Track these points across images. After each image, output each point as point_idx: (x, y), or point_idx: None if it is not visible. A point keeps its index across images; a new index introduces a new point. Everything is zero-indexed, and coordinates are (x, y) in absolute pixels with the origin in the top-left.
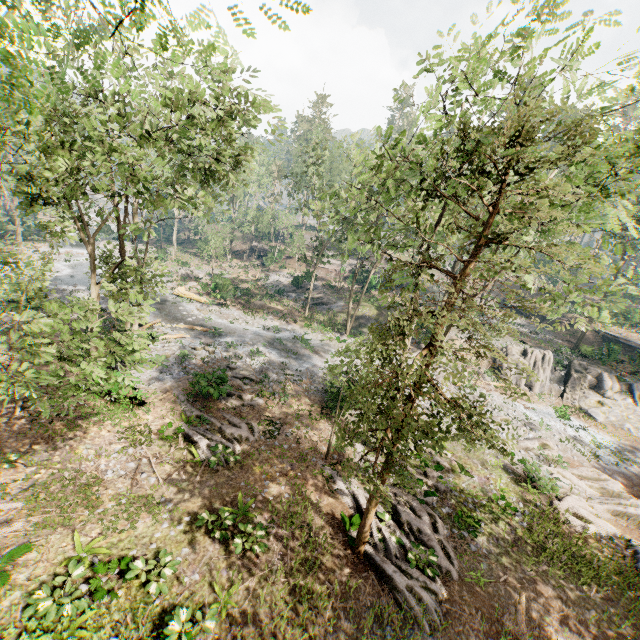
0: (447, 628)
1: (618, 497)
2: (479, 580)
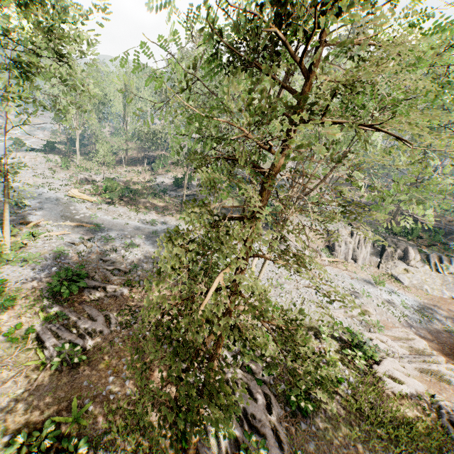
0: None
1: (423, 353)
2: None
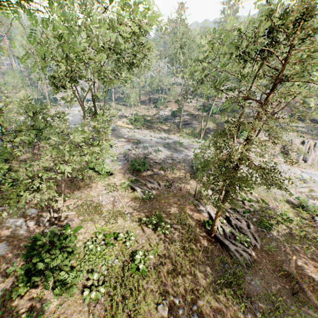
0: (254, 267)
1: None
2: (271, 249)
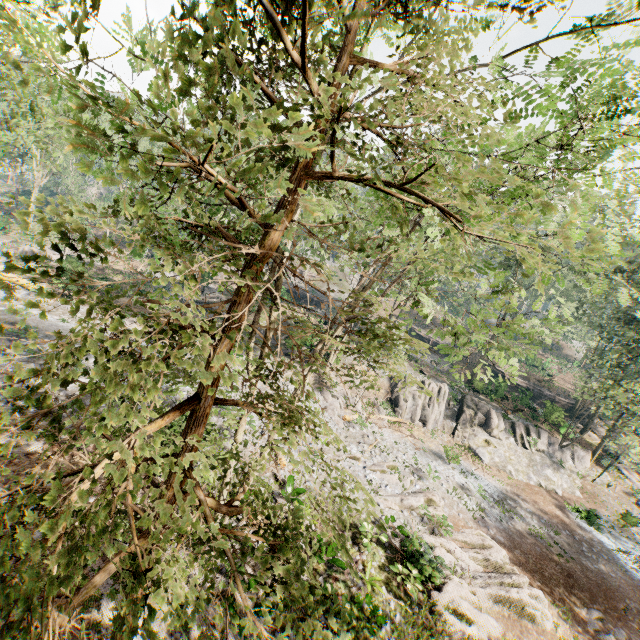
0: None
1: (502, 571)
2: None
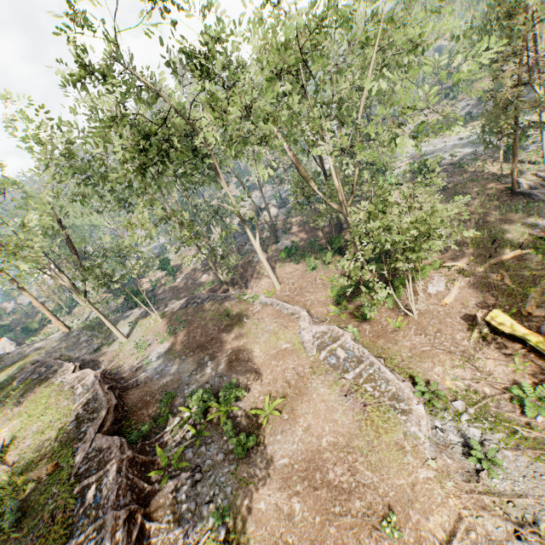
0: None
1: None
2: None
